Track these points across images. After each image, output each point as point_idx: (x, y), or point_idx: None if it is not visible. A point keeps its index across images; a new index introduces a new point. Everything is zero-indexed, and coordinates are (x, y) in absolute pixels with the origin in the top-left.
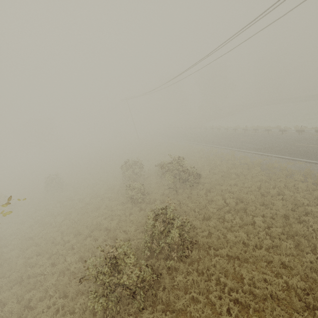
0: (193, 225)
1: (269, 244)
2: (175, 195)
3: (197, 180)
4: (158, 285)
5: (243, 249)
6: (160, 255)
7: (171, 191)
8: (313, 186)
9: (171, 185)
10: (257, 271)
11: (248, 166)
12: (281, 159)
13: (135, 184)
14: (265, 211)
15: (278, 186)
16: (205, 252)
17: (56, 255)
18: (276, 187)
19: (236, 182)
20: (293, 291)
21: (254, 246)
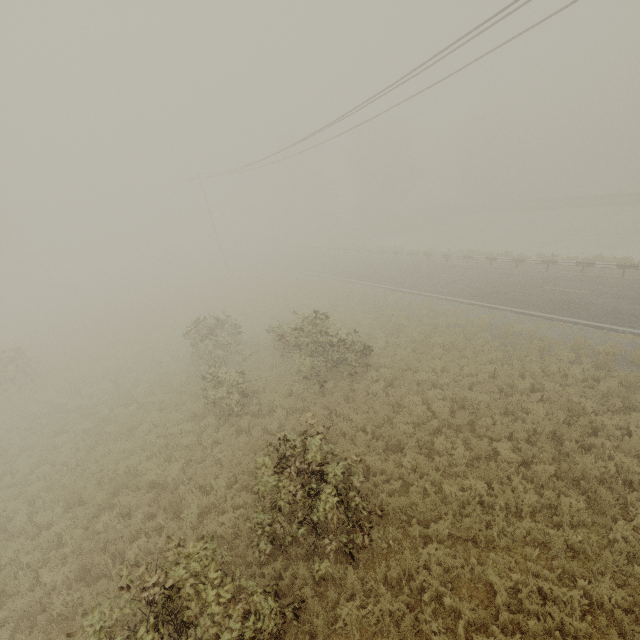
0: (365, 467)
1: (534, 503)
2: (318, 393)
3: (362, 360)
4: (295, 631)
5: (483, 518)
6: (294, 546)
7: (308, 386)
8: (594, 371)
9: (307, 372)
10: (518, 570)
11: (463, 331)
12: (524, 317)
13: (225, 371)
14: (514, 428)
15: (529, 372)
16: (399, 530)
17: (10, 568)
18: (524, 374)
19: (446, 363)
20: (602, 613)
21: (503, 509)
